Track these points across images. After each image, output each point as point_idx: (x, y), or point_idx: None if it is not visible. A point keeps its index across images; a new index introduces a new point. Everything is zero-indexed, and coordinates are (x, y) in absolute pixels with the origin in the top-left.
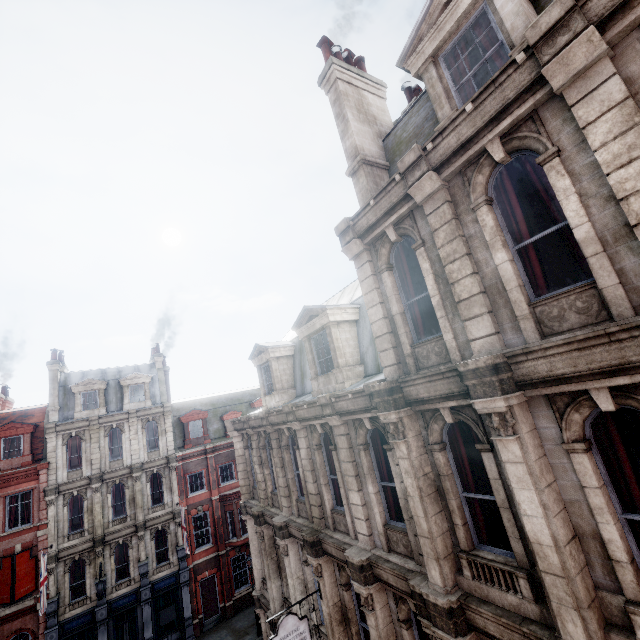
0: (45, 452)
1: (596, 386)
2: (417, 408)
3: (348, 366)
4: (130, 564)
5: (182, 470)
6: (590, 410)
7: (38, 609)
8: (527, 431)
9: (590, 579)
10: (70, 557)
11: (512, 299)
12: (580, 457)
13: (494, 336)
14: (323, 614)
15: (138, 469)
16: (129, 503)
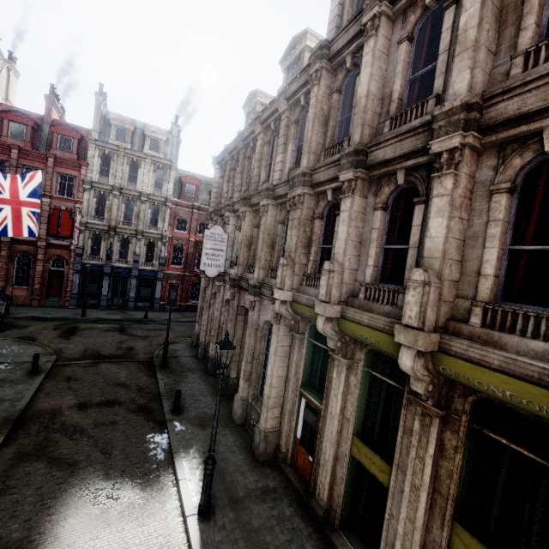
0: (86, 159)
1: None
2: (334, 63)
3: None
4: (129, 252)
5: (174, 211)
6: (421, 11)
7: (71, 249)
8: (383, 35)
9: (377, 121)
10: (93, 230)
11: None
12: (403, 45)
13: None
14: (238, 241)
15: (145, 196)
16: (135, 216)
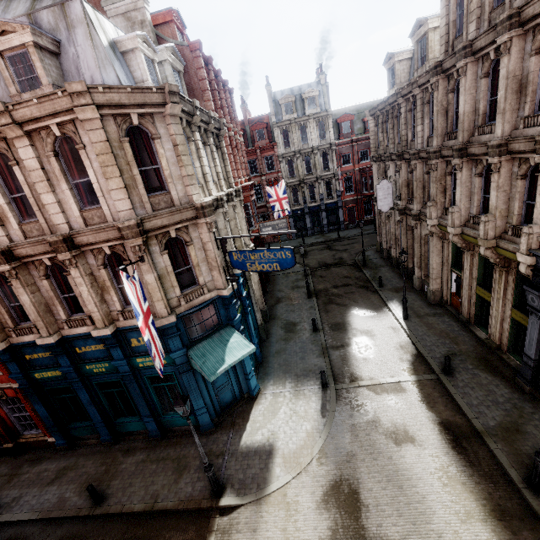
0: (273, 139)
1: (489, 50)
2: (446, 74)
3: (434, 59)
4: (315, 194)
5: (338, 152)
6: (490, 61)
7: None
8: (470, 74)
9: (473, 125)
10: (291, 187)
11: (485, 11)
12: (482, 81)
13: (475, 31)
14: (399, 184)
15: (316, 149)
16: (313, 167)
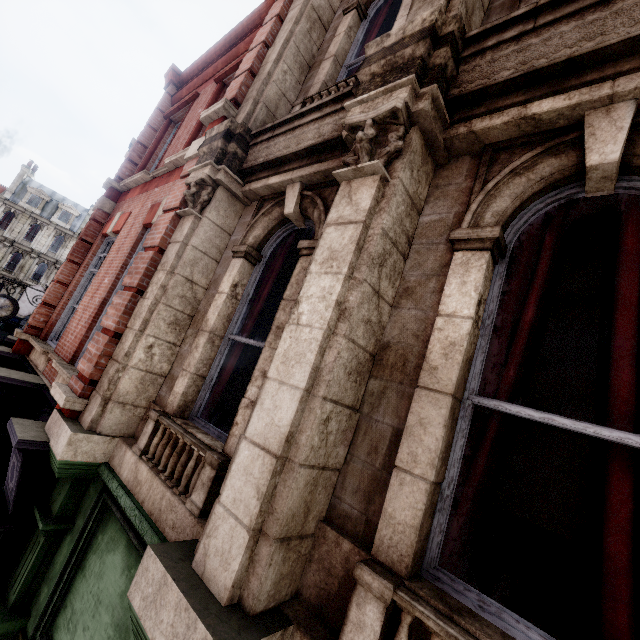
0: None
1: None
2: None
3: None
4: None
5: None
6: None
7: None
8: None
9: None
10: None
11: None
12: None
13: None
14: None
15: (36, 253)
16: (19, 267)
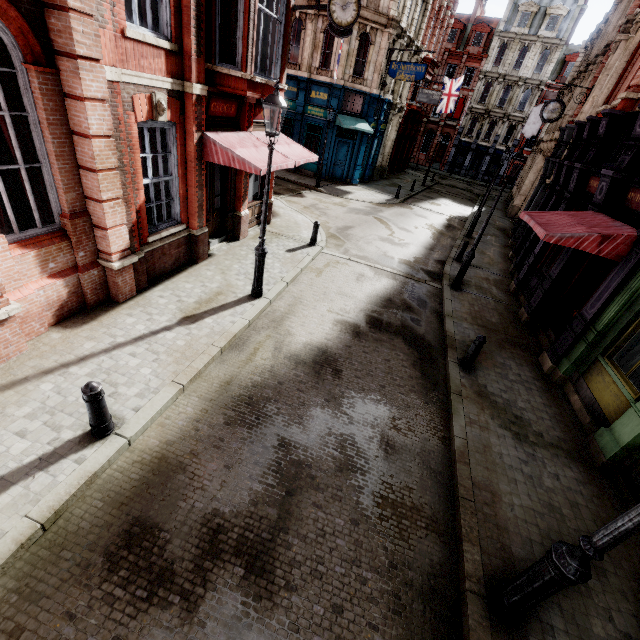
0: (488, 50)
1: None
2: None
3: None
4: (492, 134)
5: (544, 94)
6: None
7: (456, 128)
8: None
9: None
10: (474, 114)
11: None
12: None
13: None
14: None
15: (522, 81)
16: (508, 101)
